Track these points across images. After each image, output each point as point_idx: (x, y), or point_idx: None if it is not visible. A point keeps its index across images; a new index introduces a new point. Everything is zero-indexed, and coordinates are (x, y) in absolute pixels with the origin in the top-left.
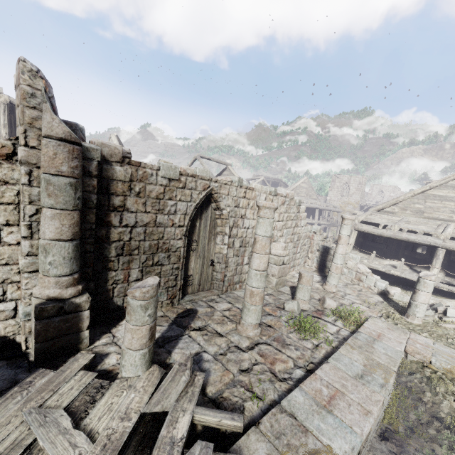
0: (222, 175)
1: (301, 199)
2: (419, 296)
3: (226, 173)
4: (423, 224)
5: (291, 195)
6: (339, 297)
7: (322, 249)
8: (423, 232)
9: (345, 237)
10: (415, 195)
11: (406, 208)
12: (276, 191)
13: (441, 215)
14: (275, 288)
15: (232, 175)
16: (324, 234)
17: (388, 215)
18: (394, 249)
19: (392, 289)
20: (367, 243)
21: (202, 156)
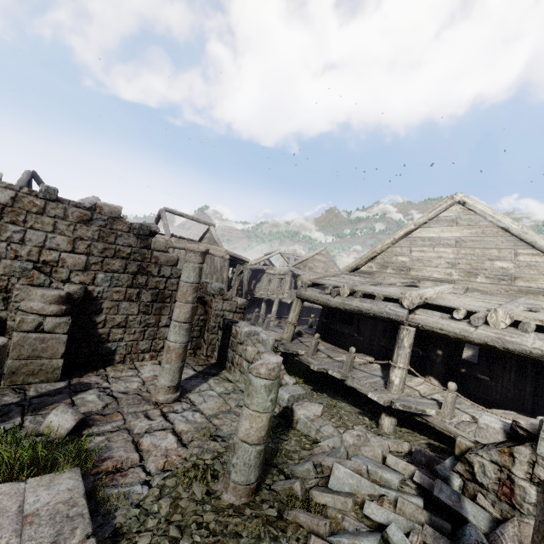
0: (204, 238)
1: (153, 225)
2: (240, 419)
3: (208, 235)
4: (400, 286)
5: (110, 209)
6: (151, 413)
7: (223, 326)
8: (383, 295)
9: (184, 285)
10: (397, 242)
11: (386, 264)
12: (52, 192)
13: (434, 272)
14: (8, 380)
15: (212, 237)
16: (238, 300)
17: (360, 277)
18: (368, 336)
19: (302, 407)
20: (333, 325)
21: (169, 211)
